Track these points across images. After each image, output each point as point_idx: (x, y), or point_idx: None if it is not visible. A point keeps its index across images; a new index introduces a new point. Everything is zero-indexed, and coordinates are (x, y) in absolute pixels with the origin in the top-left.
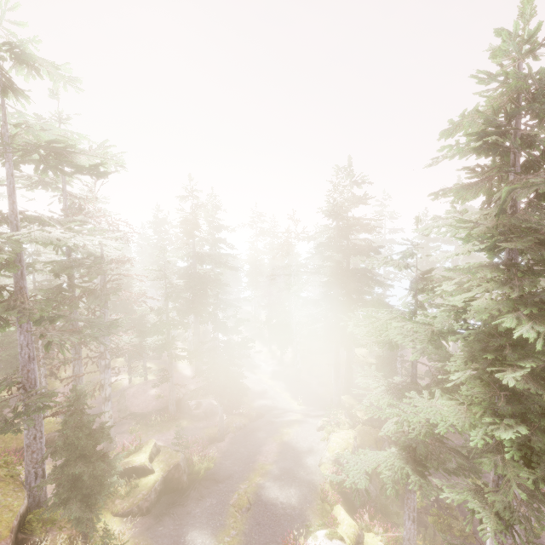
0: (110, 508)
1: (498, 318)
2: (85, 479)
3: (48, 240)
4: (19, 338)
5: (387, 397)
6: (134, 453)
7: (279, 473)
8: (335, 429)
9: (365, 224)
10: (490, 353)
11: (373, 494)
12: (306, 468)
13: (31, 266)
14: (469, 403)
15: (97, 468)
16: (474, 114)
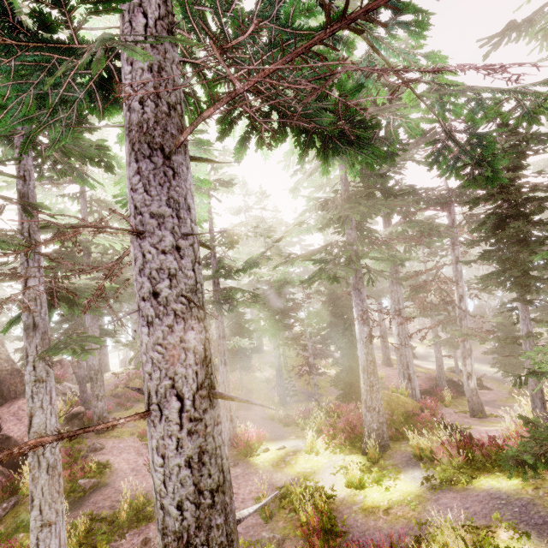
0: None
1: None
2: None
3: None
4: None
5: None
6: None
7: None
8: None
9: None
10: None
11: None
12: None
13: None
14: None
15: None
16: None
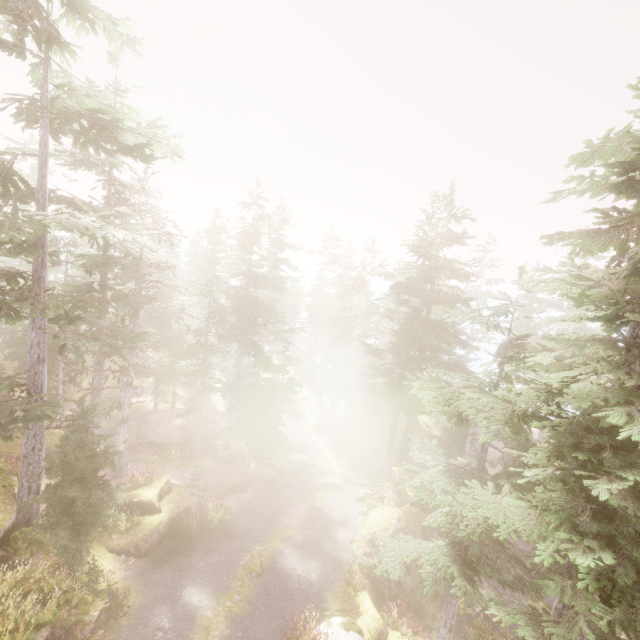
0: (105, 542)
1: (603, 409)
2: (78, 505)
3: (75, 227)
4: (30, 334)
5: (443, 480)
6: (144, 486)
7: (303, 542)
8: (378, 504)
9: (458, 268)
10: (583, 453)
11: (408, 587)
12: (334, 542)
13: (56, 254)
14: (544, 508)
15: (93, 496)
16: (623, 138)
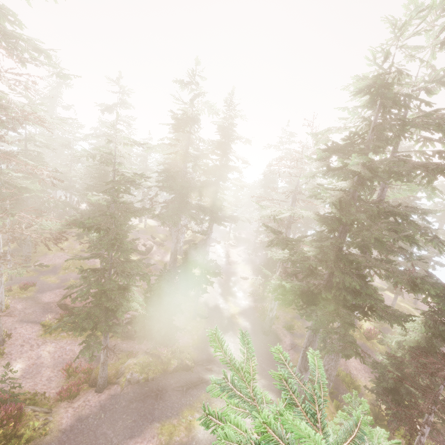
0: None
1: None
2: None
3: None
4: None
5: None
6: None
7: None
8: None
9: None
10: None
11: None
12: None
13: None
14: None
15: None
16: None
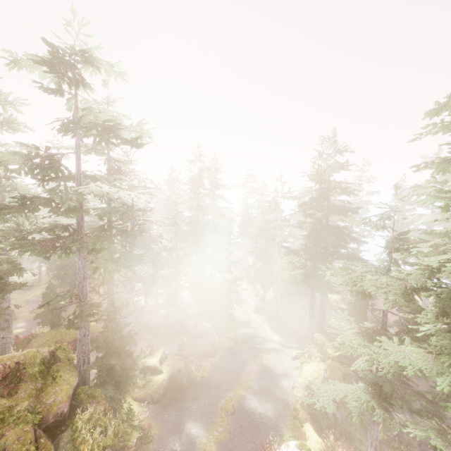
0: (131, 394)
1: None
2: (117, 369)
3: (101, 193)
4: (78, 262)
5: (358, 338)
6: (149, 356)
7: (258, 389)
8: (308, 360)
9: (345, 187)
10: None
11: (339, 420)
12: (281, 389)
13: (87, 211)
14: (438, 352)
15: (126, 363)
16: None
